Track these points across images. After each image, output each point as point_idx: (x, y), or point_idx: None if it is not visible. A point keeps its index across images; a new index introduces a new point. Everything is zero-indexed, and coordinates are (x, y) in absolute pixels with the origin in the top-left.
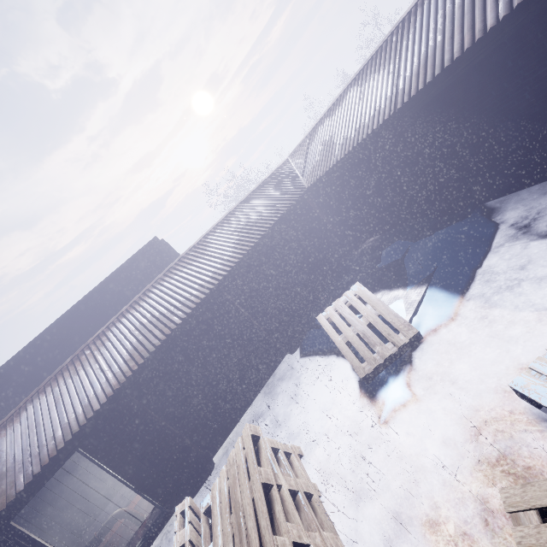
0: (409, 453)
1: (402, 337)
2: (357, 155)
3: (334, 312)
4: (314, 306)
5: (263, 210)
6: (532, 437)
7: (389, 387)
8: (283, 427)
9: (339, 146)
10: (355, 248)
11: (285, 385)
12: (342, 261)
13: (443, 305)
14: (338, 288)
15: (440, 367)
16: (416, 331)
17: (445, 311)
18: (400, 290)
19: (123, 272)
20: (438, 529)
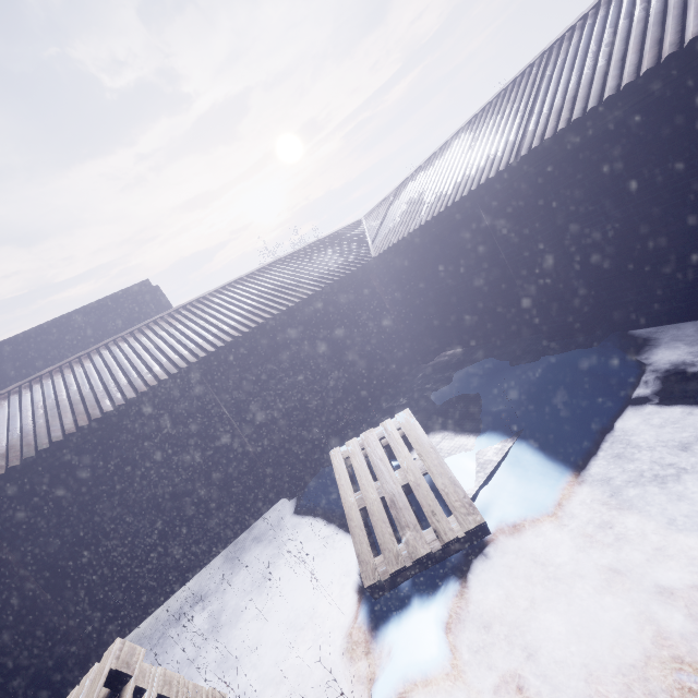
0: None
1: (454, 523)
2: (450, 220)
3: (359, 449)
4: (344, 431)
5: (304, 275)
6: None
7: (409, 620)
8: (227, 633)
9: (428, 205)
10: (424, 359)
11: (259, 552)
12: (402, 373)
13: (535, 481)
14: (385, 412)
15: (510, 606)
16: (481, 519)
17: (538, 493)
18: (471, 436)
19: (81, 317)
20: None
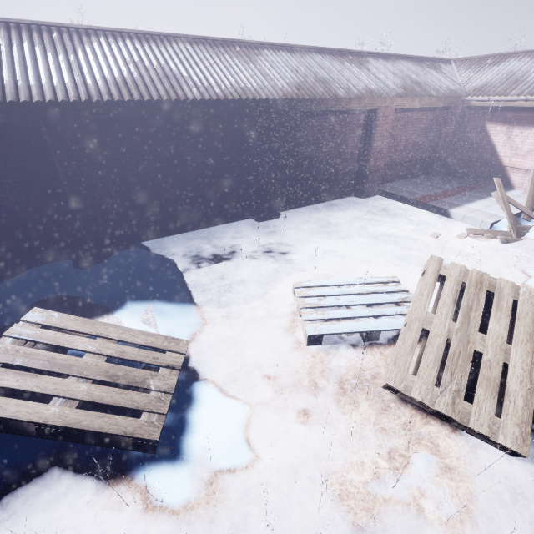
0: (287, 465)
1: (173, 355)
2: None
3: None
4: None
5: None
6: (335, 361)
7: (199, 423)
8: None
9: None
10: None
11: None
12: None
13: (182, 316)
14: None
15: (228, 369)
16: (187, 341)
17: (190, 320)
18: (107, 316)
19: None
20: (383, 477)
